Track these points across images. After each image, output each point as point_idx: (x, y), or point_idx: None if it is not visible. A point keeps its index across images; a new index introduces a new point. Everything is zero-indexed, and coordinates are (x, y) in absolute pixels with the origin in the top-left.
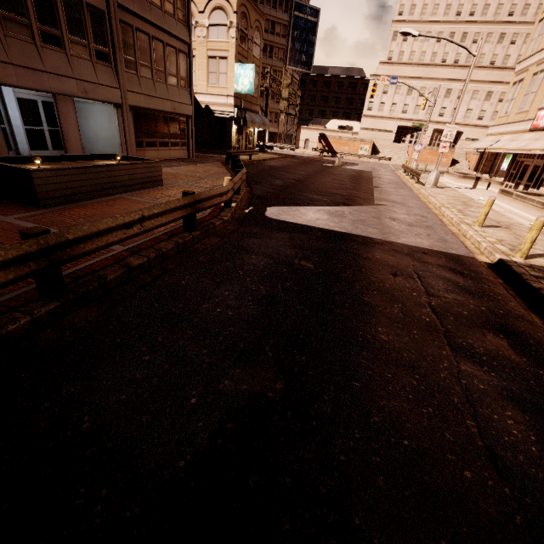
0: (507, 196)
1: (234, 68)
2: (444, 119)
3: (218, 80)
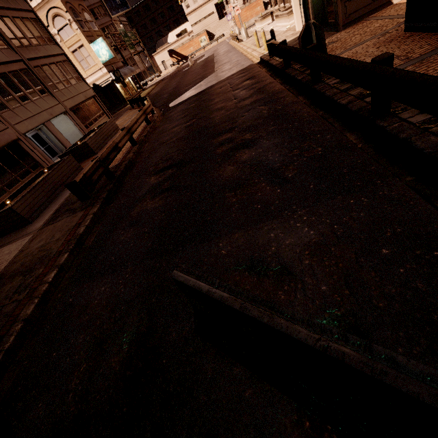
0: (278, 19)
1: (91, 48)
2: None
3: (88, 63)
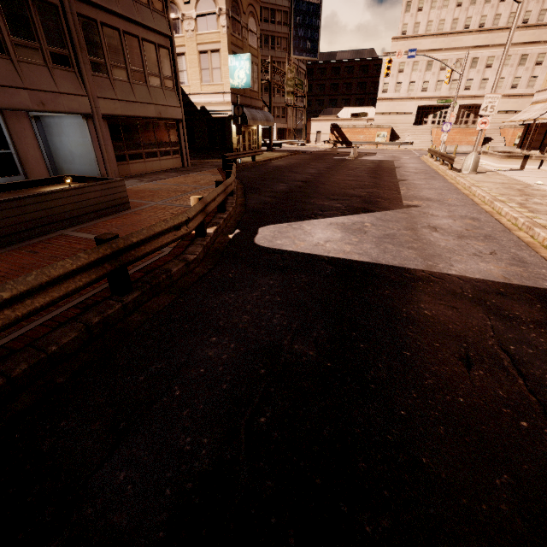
0: None
1: (227, 61)
2: (471, 92)
3: (211, 77)
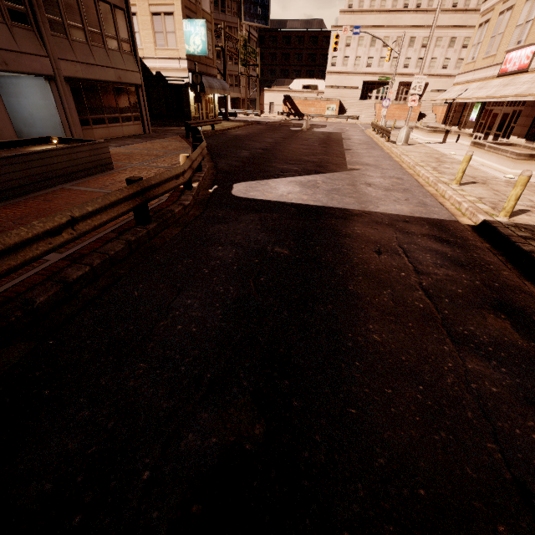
0: (479, 149)
1: (182, 25)
2: (409, 70)
3: (166, 41)
